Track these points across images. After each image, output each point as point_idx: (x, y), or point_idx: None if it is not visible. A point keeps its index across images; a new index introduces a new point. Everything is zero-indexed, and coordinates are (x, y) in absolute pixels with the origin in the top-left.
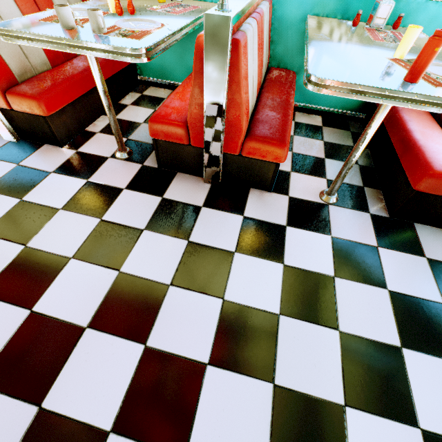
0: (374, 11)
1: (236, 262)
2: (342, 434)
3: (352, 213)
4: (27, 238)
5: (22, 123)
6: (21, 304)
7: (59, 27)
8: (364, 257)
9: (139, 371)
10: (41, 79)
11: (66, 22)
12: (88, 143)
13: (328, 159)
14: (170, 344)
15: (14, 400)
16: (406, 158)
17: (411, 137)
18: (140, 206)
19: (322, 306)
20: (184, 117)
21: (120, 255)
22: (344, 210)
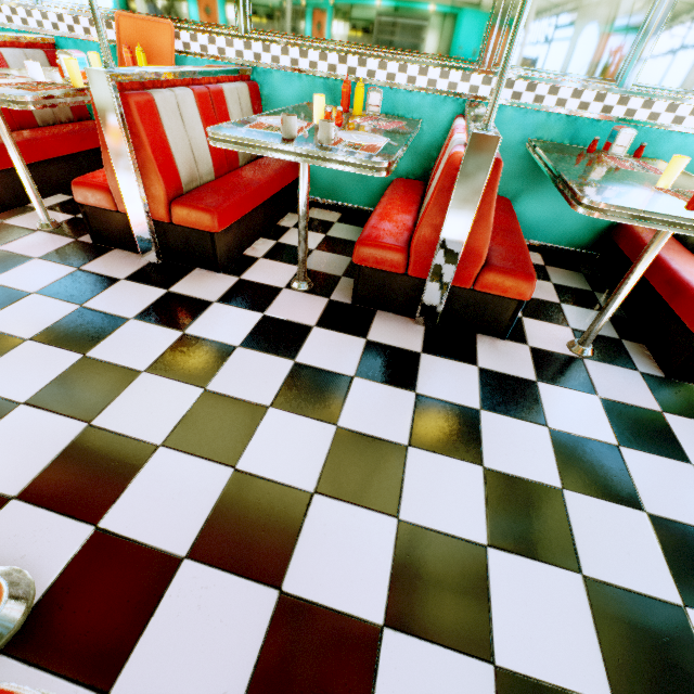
0: (612, 138)
1: (486, 421)
2: (693, 641)
3: (616, 369)
4: (205, 380)
5: (176, 241)
6: (219, 460)
7: (278, 136)
8: (649, 424)
9: (400, 550)
10: (211, 190)
11: (291, 131)
12: (251, 270)
13: (565, 304)
14: (431, 519)
15: (244, 581)
16: (679, 302)
17: (680, 277)
18: (341, 348)
19: (614, 481)
20: (402, 240)
21: (332, 406)
22: (605, 366)
